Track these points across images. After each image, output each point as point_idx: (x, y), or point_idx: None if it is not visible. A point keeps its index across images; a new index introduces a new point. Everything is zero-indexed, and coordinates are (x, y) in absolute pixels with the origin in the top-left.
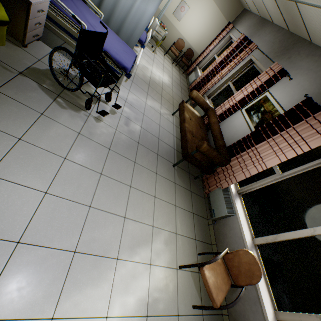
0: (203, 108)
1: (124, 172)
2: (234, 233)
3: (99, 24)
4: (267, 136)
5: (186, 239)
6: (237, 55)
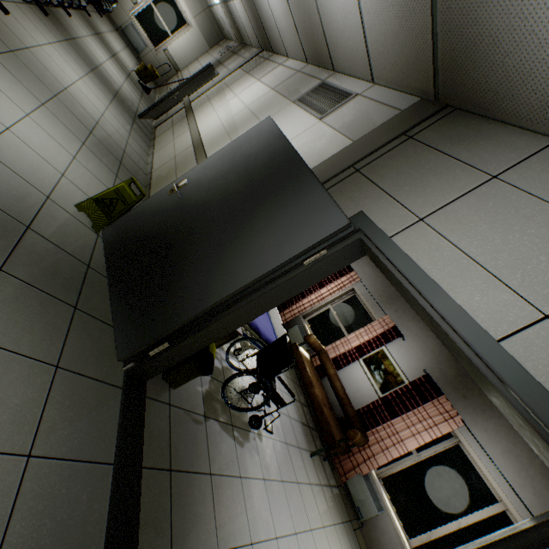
0: (317, 350)
1: (301, 511)
2: (389, 538)
3: None
4: (399, 409)
5: None
6: (337, 277)
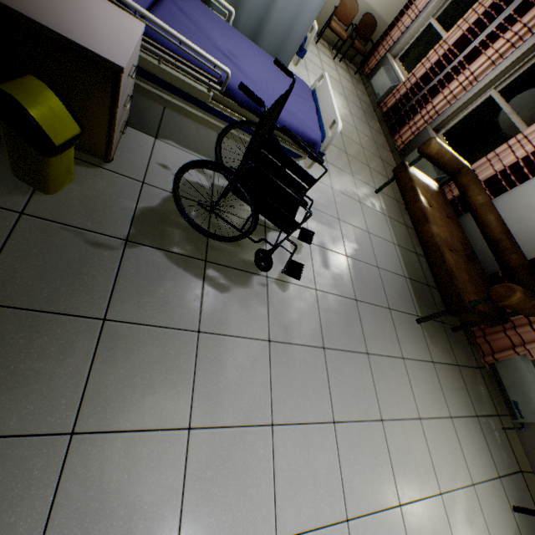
0: (449, 170)
1: (362, 392)
2: None
3: (235, 43)
4: None
5: (489, 488)
6: (512, 20)
